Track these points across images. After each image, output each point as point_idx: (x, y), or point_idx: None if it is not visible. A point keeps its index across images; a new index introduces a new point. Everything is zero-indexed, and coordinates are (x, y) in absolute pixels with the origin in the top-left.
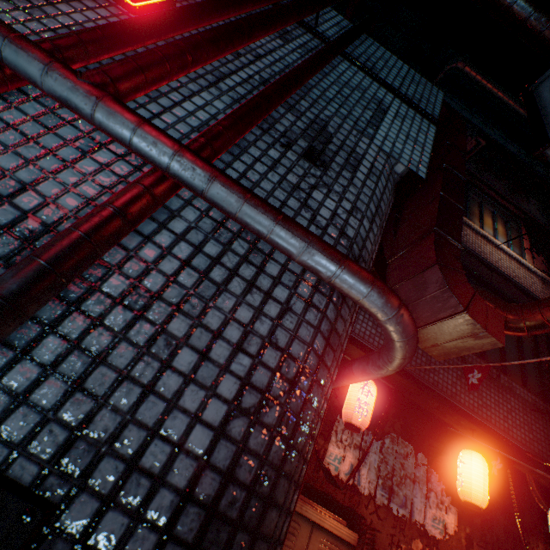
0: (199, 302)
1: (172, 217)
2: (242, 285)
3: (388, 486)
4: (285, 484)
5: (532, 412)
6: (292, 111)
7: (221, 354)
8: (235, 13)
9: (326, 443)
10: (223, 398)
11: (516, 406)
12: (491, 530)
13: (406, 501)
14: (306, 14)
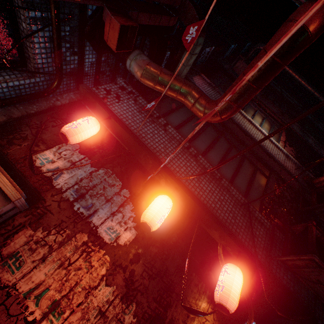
0: None
1: None
2: None
3: (81, 192)
4: None
5: (242, 209)
6: None
7: None
8: None
9: (47, 150)
10: None
11: (229, 200)
12: (163, 261)
13: (92, 207)
14: None
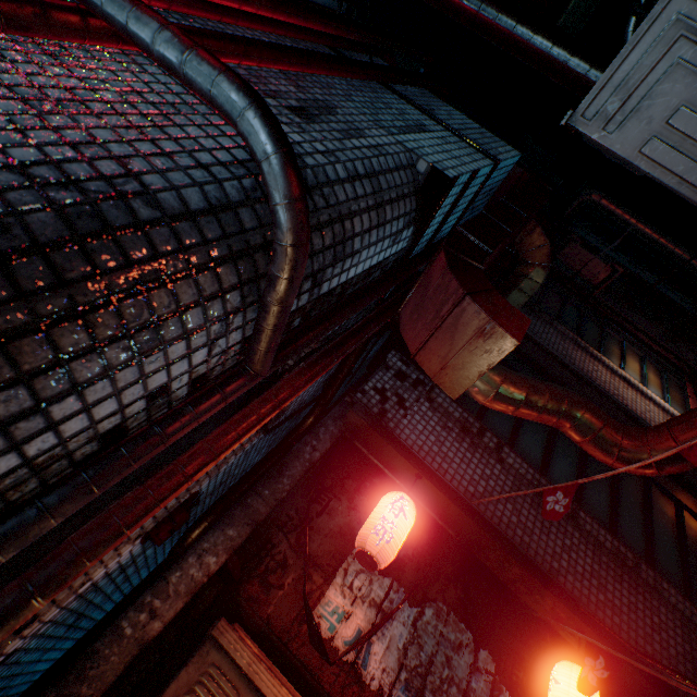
0: (54, 107)
1: (80, 67)
2: (122, 123)
3: (415, 687)
4: (45, 273)
5: None
6: (298, 88)
7: (42, 137)
8: (273, 28)
9: (326, 583)
10: (8, 156)
11: (671, 623)
12: None
13: None
14: (338, 27)
